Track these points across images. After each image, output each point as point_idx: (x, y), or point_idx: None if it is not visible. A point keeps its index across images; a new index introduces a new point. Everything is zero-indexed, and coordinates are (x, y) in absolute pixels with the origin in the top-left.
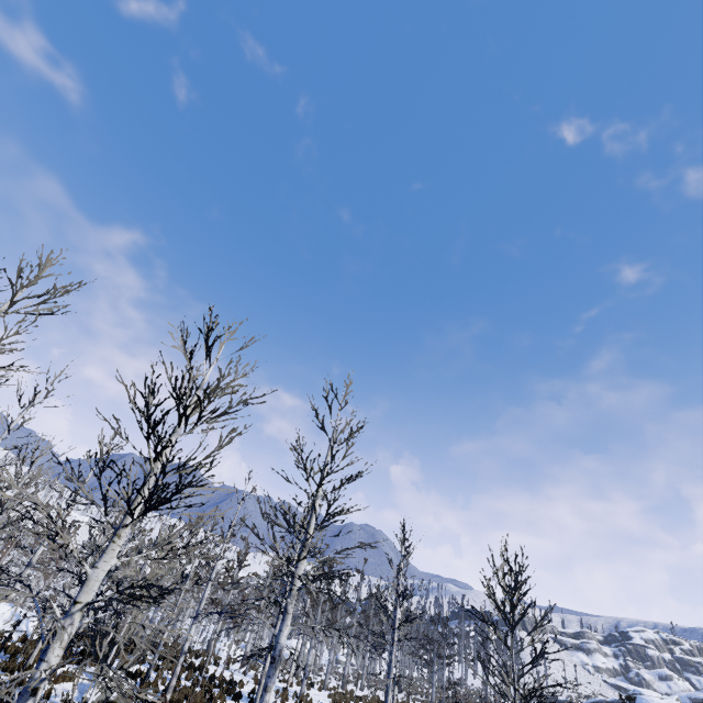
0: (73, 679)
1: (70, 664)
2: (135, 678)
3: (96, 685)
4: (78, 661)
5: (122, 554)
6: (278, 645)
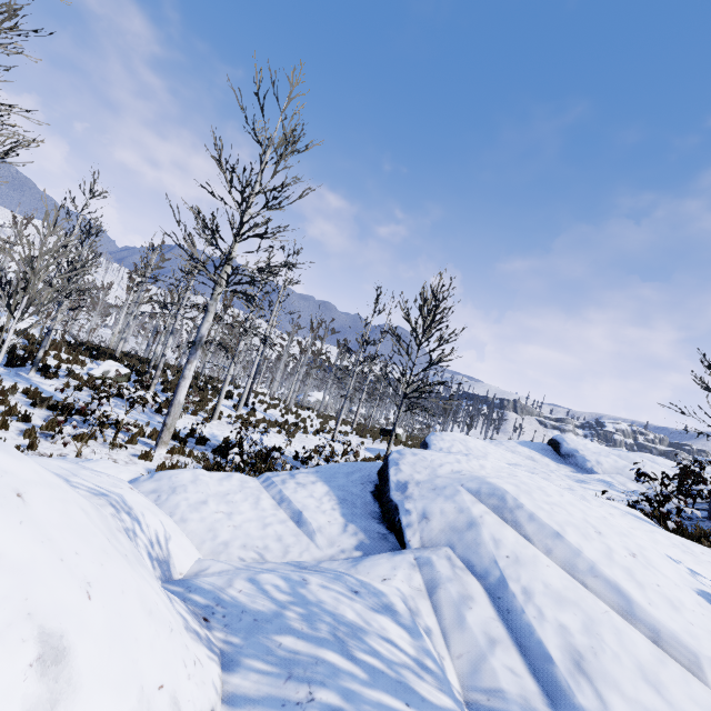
0: (84, 364)
1: (84, 357)
2: (140, 373)
3: (12, 326)
4: (90, 356)
5: (130, 295)
6: (199, 334)
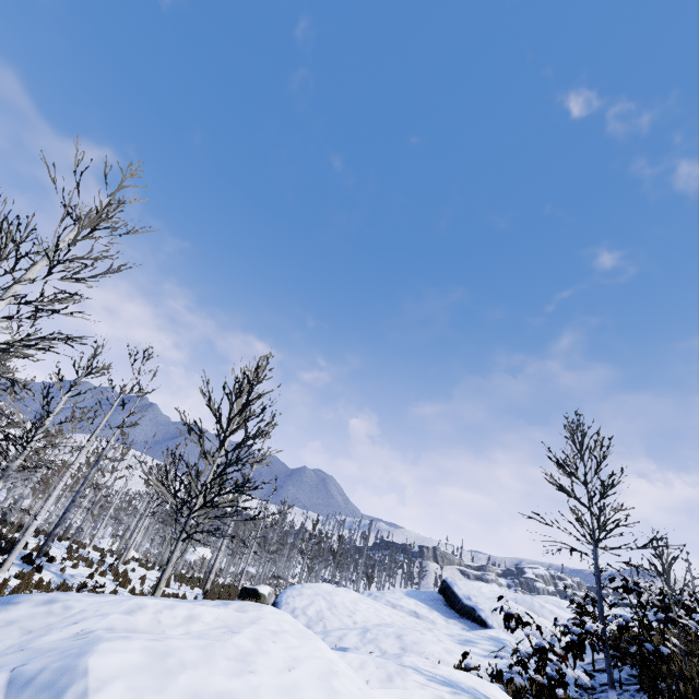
0: None
1: None
2: None
3: None
4: None
5: None
6: None
